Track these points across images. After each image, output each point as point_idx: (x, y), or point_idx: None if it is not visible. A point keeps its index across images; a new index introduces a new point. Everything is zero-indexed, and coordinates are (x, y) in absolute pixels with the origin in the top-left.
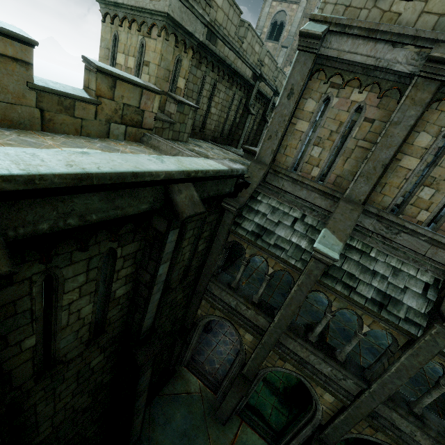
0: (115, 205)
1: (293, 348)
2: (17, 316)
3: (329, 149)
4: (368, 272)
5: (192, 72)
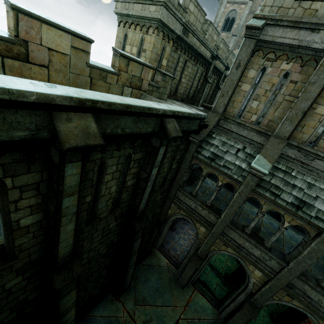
0: (137, 126)
1: (233, 237)
2: (86, 181)
3: (264, 102)
4: (289, 185)
5: (172, 55)
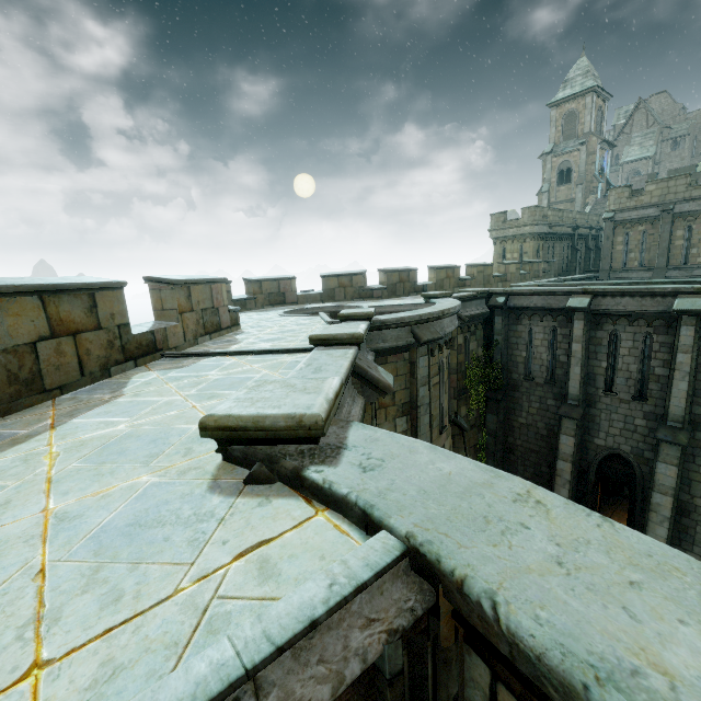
0: None
1: None
2: None
3: (638, 252)
4: None
5: (544, 246)
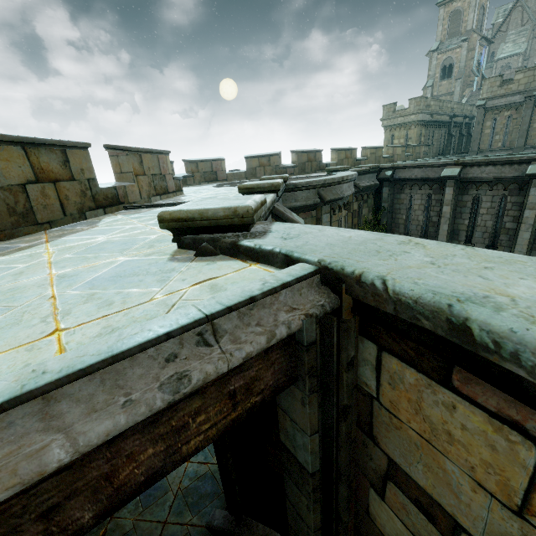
0: None
1: None
2: None
3: (502, 134)
4: None
5: (425, 133)
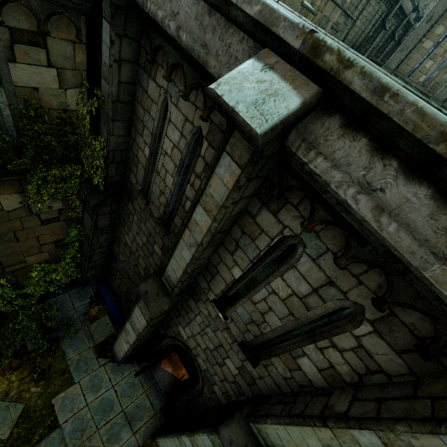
0: None
1: None
2: None
3: (438, 63)
4: None
5: None
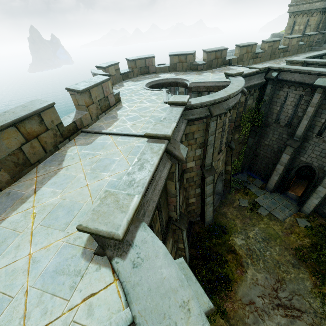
0: None
1: None
2: None
3: None
4: None
5: (325, 19)
